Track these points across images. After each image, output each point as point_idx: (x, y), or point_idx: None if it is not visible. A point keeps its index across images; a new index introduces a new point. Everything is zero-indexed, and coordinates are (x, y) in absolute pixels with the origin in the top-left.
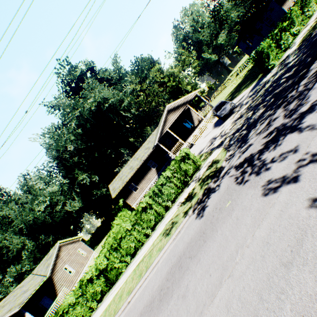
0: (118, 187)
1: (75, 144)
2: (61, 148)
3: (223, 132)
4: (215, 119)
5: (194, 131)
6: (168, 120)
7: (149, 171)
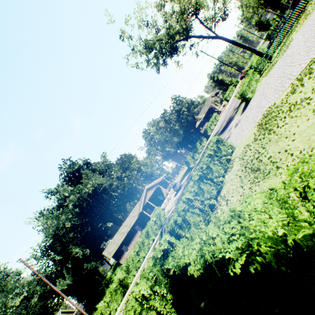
0: (113, 250)
1: (73, 221)
2: (60, 225)
3: (176, 198)
4: (175, 192)
5: (164, 200)
6: (147, 195)
7: (136, 233)
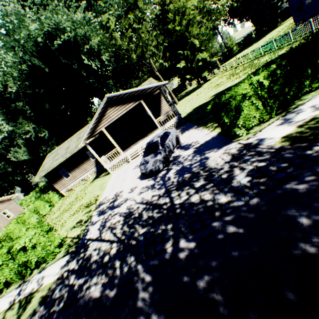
0: (44, 170)
1: (17, 86)
2: None
3: (113, 213)
4: None
5: (141, 141)
6: (107, 116)
7: (86, 160)
